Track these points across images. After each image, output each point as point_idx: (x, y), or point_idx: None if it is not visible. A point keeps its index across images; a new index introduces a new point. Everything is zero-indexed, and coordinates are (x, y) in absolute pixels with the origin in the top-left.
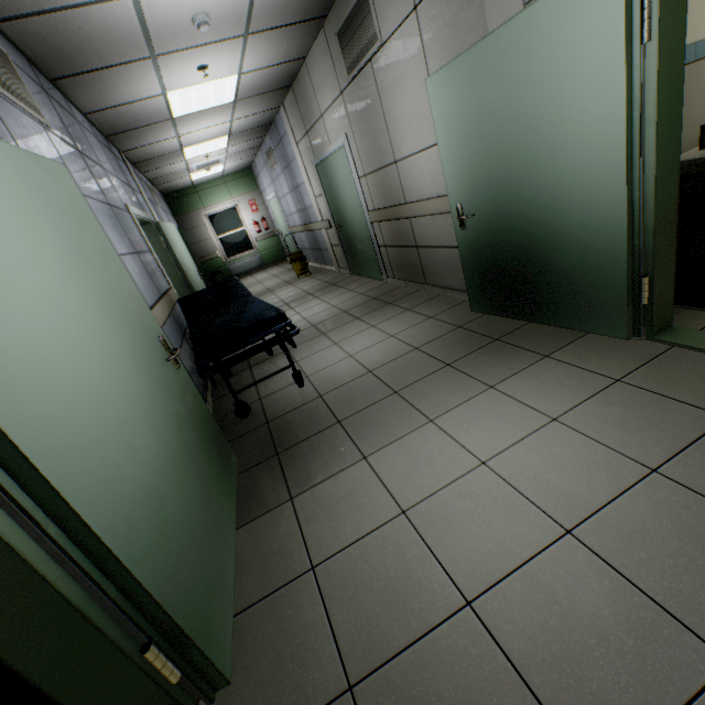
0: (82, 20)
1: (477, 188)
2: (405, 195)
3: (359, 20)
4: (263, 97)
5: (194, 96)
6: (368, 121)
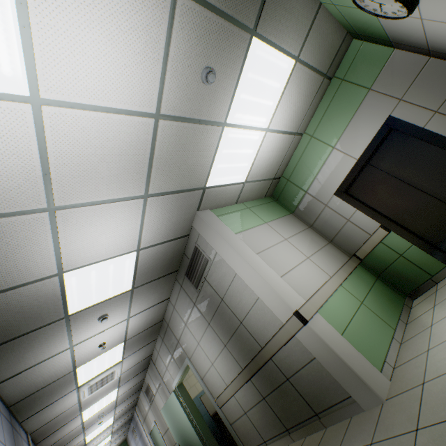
0: (66, 436)
1: (179, 437)
2: (174, 440)
3: (148, 390)
4: (126, 413)
5: (96, 431)
6: (158, 415)
